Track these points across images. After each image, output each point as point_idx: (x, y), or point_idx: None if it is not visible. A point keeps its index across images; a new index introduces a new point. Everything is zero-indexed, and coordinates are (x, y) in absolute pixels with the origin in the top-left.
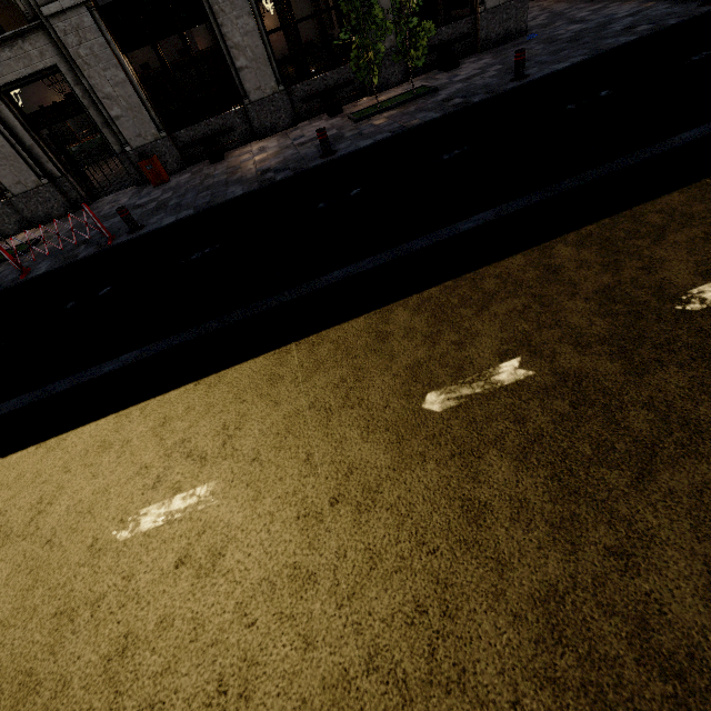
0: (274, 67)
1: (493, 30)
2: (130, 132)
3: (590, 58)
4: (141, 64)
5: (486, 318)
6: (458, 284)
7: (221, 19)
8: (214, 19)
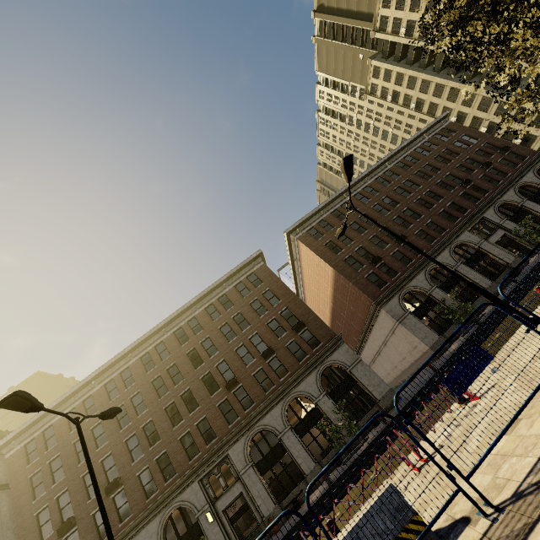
0: (312, 457)
1: (387, 404)
2: (264, 510)
3: (403, 407)
4: (269, 478)
5: (339, 507)
6: (339, 503)
7: (291, 449)
8: (289, 450)
